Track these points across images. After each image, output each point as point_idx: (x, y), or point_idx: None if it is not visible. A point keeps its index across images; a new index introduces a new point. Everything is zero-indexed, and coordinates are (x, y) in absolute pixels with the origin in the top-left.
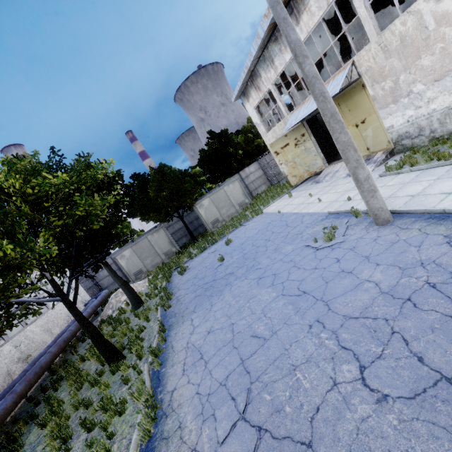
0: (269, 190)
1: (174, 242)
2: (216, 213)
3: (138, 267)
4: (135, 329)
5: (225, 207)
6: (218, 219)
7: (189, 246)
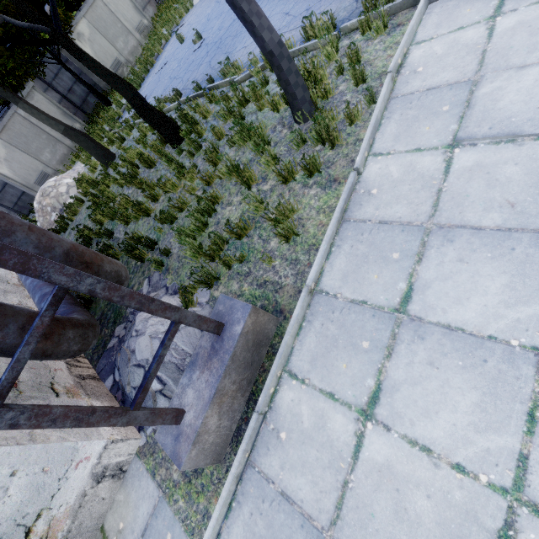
0: (167, 1)
1: (70, 113)
2: (111, 50)
3: (35, 170)
4: (148, 144)
5: (119, 36)
6: (119, 61)
7: (100, 114)
